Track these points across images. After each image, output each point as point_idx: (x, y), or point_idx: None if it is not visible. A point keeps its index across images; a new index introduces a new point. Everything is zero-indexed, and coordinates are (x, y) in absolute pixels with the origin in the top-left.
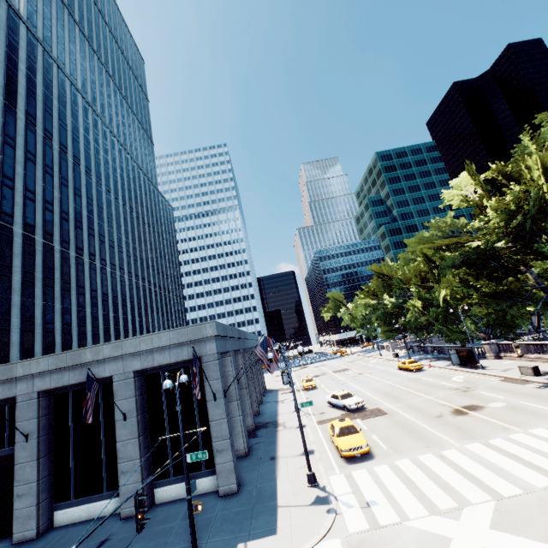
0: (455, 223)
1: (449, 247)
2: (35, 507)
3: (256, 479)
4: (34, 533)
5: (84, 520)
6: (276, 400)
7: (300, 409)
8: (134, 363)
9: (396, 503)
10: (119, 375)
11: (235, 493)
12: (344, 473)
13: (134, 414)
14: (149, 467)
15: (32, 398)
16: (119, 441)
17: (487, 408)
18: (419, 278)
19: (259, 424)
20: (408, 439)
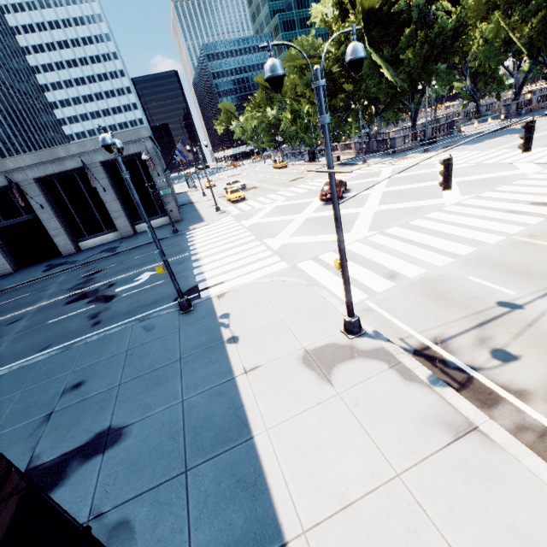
0: (314, 44)
1: (307, 67)
2: (68, 240)
3: (189, 216)
4: (75, 251)
5: (99, 245)
6: (188, 196)
7: (206, 195)
8: (97, 157)
9: (253, 206)
10: (90, 165)
11: (181, 221)
12: (233, 206)
13: (110, 188)
14: (128, 216)
15: (32, 183)
16: (106, 203)
17: (306, 177)
18: (295, 92)
19: (181, 205)
20: (265, 193)
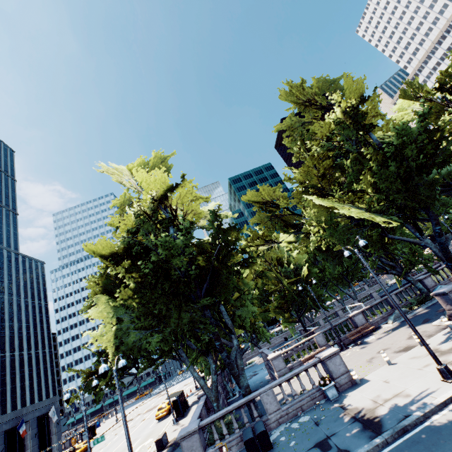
0: None
1: None
2: None
3: None
4: None
5: None
6: None
7: None
8: None
9: None
10: None
11: None
12: None
13: None
14: None
15: None
16: None
17: None
18: None
19: None
20: None
